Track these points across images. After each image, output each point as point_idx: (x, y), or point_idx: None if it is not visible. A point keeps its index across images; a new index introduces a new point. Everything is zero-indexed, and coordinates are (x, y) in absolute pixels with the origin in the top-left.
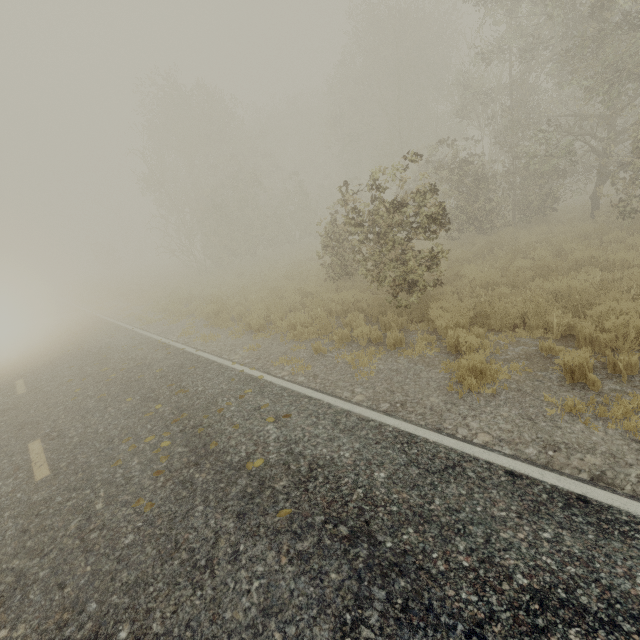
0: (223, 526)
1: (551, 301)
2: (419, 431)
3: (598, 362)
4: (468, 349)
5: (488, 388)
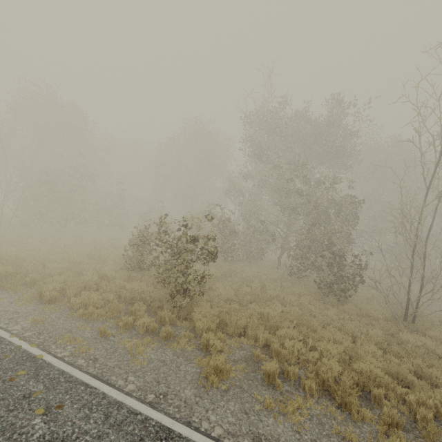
0: None
1: (260, 320)
2: (176, 425)
3: (280, 368)
4: (214, 349)
5: (223, 384)
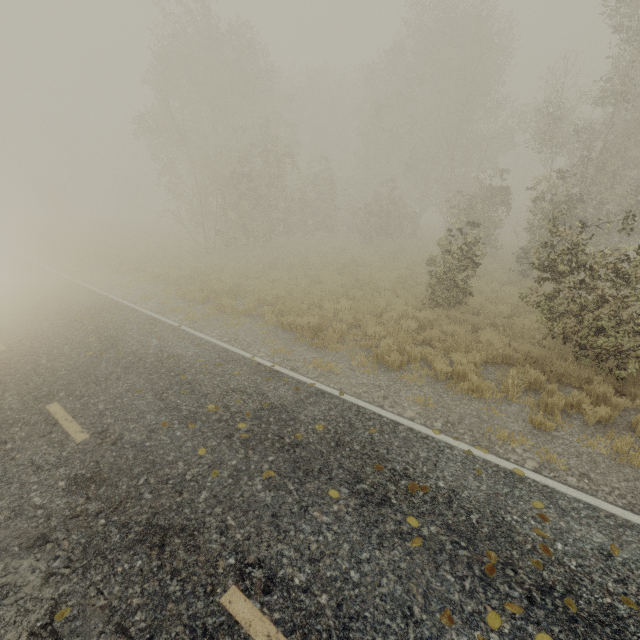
0: None
1: None
2: None
3: None
4: None
5: None
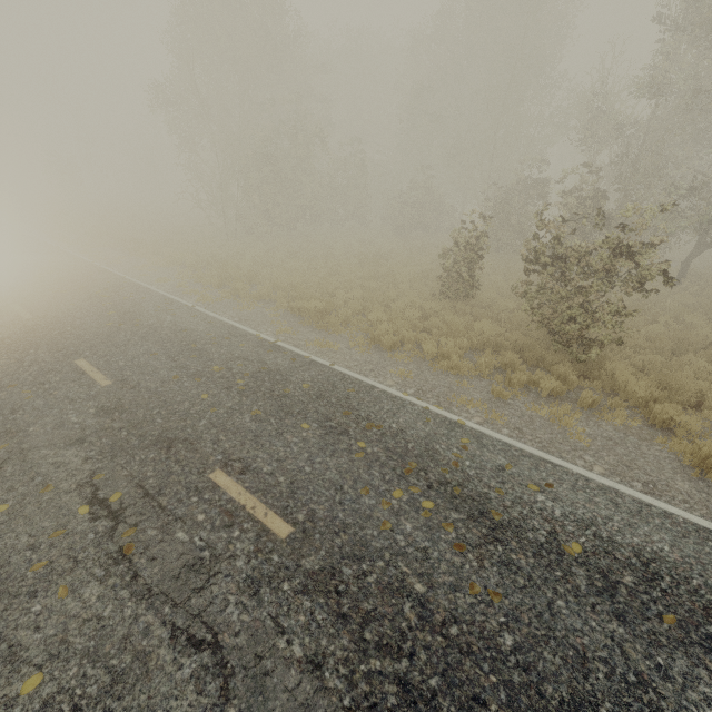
0: (612, 631)
1: None
2: None
3: None
4: (682, 429)
5: None
